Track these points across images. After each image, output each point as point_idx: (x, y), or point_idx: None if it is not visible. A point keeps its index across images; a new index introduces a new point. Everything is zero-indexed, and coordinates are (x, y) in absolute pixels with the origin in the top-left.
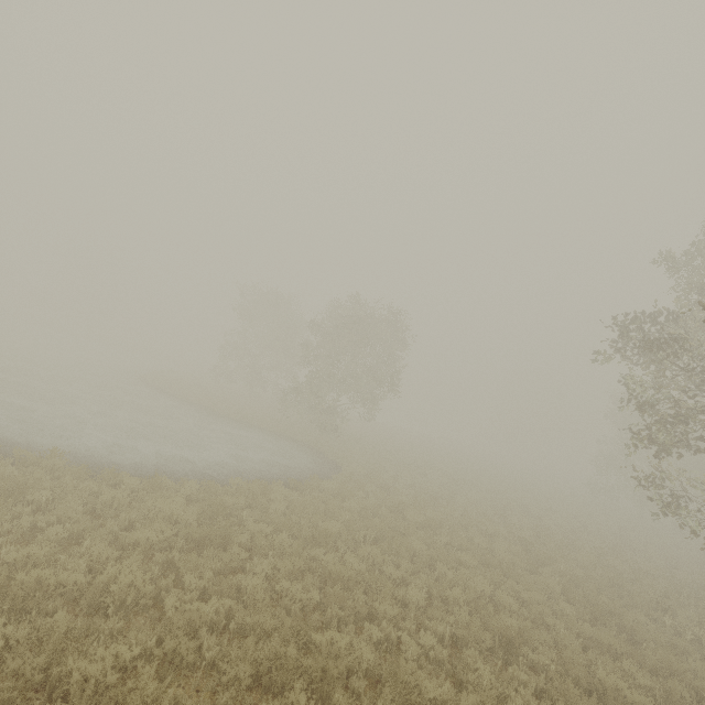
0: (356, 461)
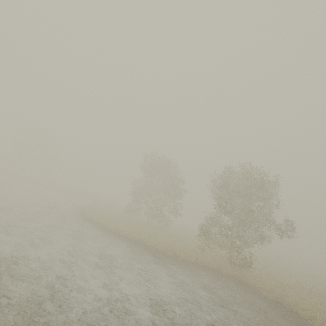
0: (286, 297)
